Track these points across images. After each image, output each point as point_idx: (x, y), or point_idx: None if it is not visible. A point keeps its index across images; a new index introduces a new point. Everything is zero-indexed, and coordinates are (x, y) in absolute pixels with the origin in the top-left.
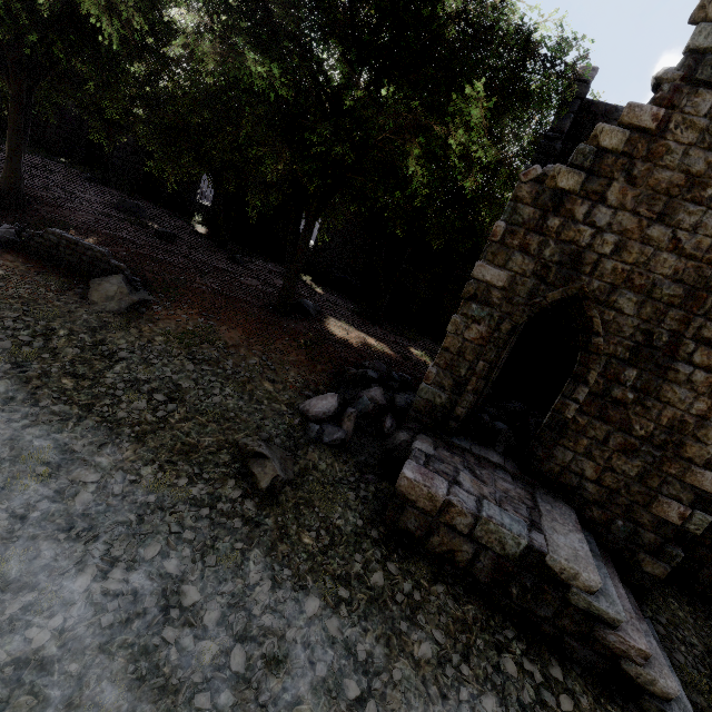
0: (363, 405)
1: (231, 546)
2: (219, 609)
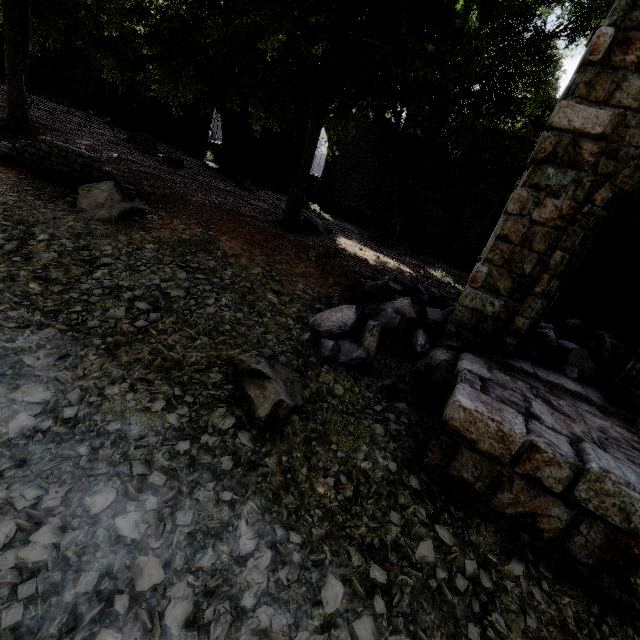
0: (387, 318)
1: (216, 497)
2: (190, 598)
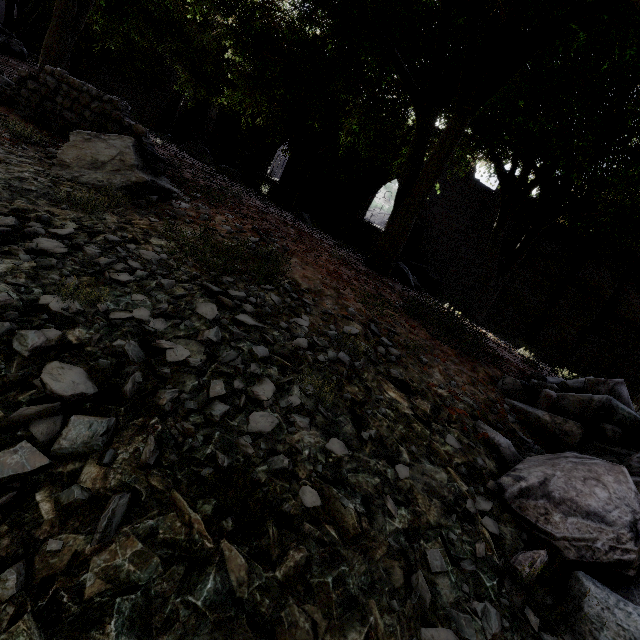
0: None
1: None
2: None
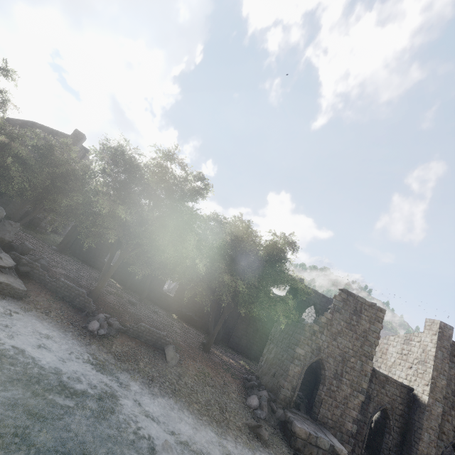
0: (264, 399)
1: None
2: None
